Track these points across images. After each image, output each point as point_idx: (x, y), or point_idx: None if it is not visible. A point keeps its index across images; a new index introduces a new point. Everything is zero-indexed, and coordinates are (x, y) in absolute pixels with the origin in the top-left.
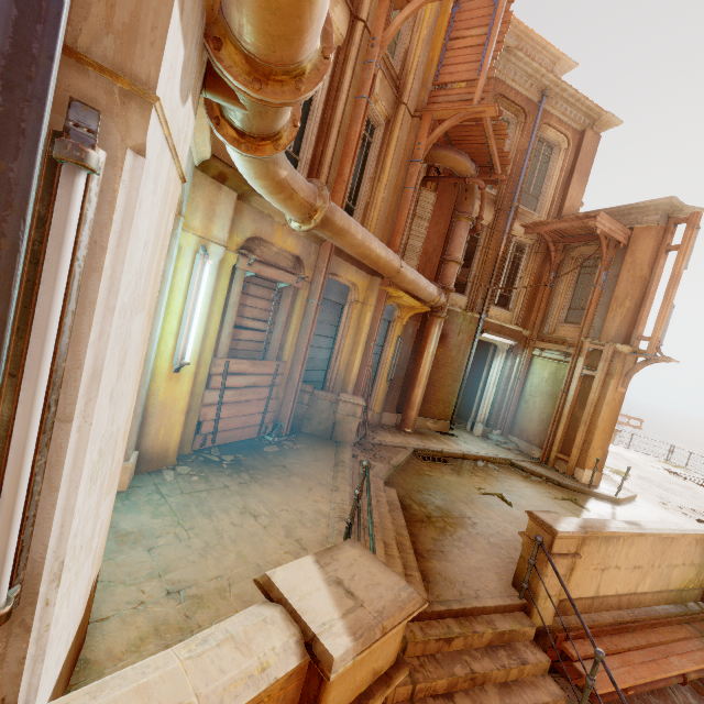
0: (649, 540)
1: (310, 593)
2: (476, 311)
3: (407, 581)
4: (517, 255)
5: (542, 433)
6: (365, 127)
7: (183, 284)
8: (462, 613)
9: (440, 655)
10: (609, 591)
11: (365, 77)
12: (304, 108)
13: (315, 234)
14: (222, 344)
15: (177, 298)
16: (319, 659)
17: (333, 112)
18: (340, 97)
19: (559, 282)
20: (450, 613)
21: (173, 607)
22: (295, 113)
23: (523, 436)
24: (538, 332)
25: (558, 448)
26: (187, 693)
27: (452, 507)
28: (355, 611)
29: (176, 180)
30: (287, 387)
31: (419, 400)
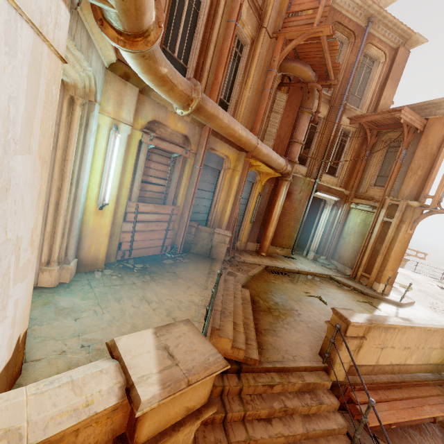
0: (417, 331)
1: (141, 354)
2: (313, 177)
3: (247, 348)
4: (343, 139)
5: (353, 259)
6: (236, 45)
7: (102, 150)
8: (282, 369)
9: (265, 394)
10: (386, 362)
11: (234, 6)
12: (190, 30)
13: (197, 120)
14: (134, 193)
15: (98, 160)
16: (132, 400)
17: (211, 33)
18: (216, 21)
19: (372, 157)
20: (274, 369)
21: (83, 355)
22: (159, 17)
23: (340, 260)
24: (355, 192)
25: (363, 269)
26: (21, 419)
27: (286, 303)
28: (171, 368)
29: (52, 58)
30: (180, 223)
31: (271, 235)
